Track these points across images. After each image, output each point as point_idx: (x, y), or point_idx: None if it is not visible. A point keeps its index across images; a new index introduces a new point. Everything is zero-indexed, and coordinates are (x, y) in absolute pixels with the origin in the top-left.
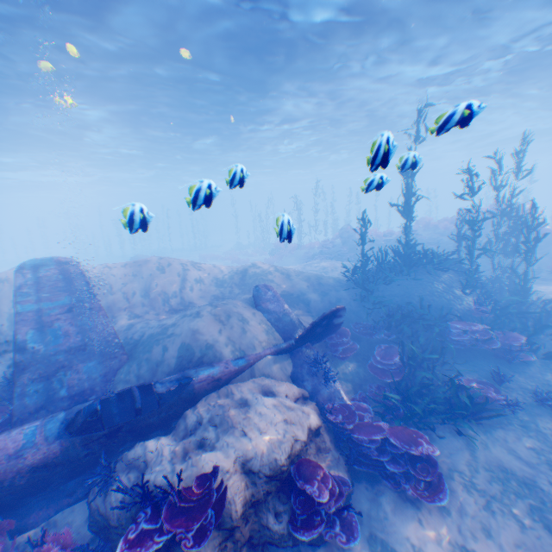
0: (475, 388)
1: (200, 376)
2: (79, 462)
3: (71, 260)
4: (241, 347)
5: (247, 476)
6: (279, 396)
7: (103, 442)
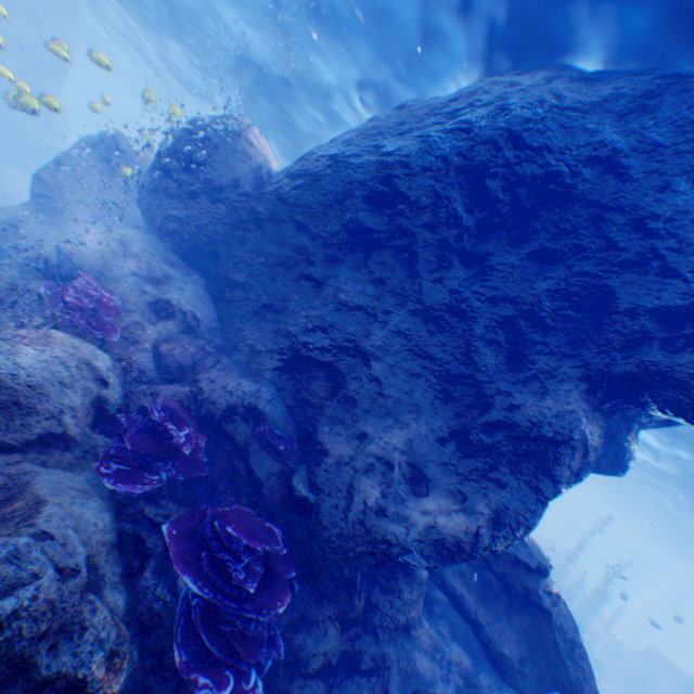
0: None
1: None
2: None
3: None
4: None
5: None
6: None
7: None
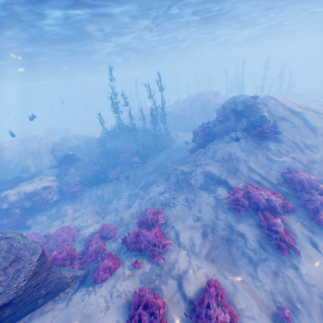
0: (111, 175)
1: (23, 176)
2: None
3: None
4: (39, 167)
5: (20, 195)
6: (44, 179)
7: None
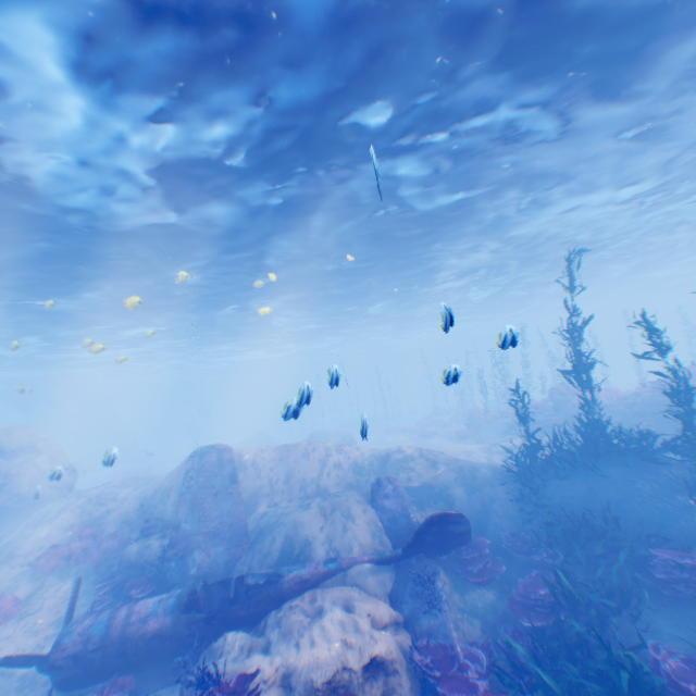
0: (672, 670)
1: (290, 574)
2: (182, 639)
3: (227, 446)
4: (337, 547)
5: (284, 689)
6: (360, 613)
7: (200, 624)
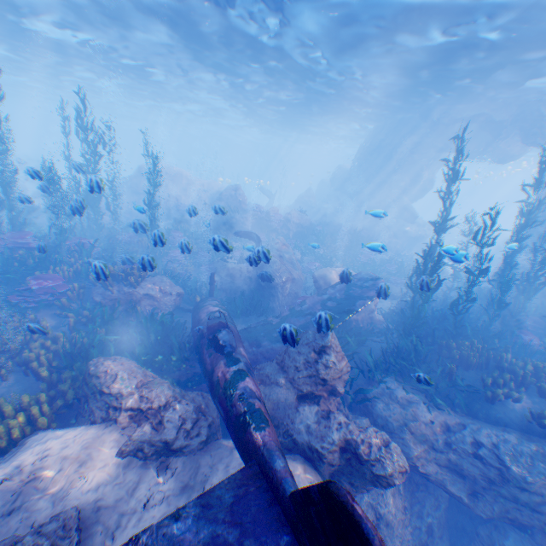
0: None
1: None
2: None
3: None
4: None
5: None
6: None
7: None
